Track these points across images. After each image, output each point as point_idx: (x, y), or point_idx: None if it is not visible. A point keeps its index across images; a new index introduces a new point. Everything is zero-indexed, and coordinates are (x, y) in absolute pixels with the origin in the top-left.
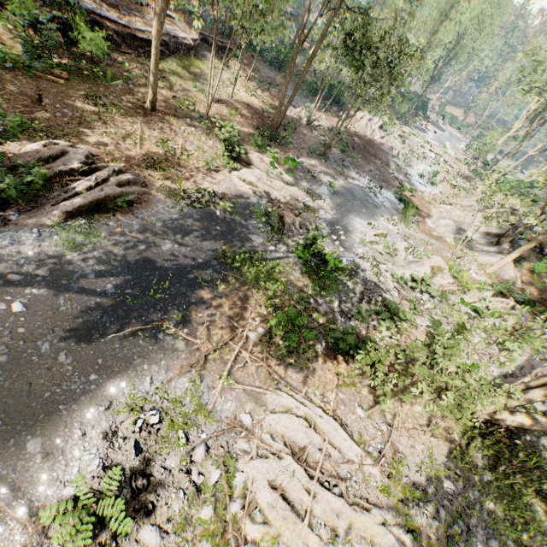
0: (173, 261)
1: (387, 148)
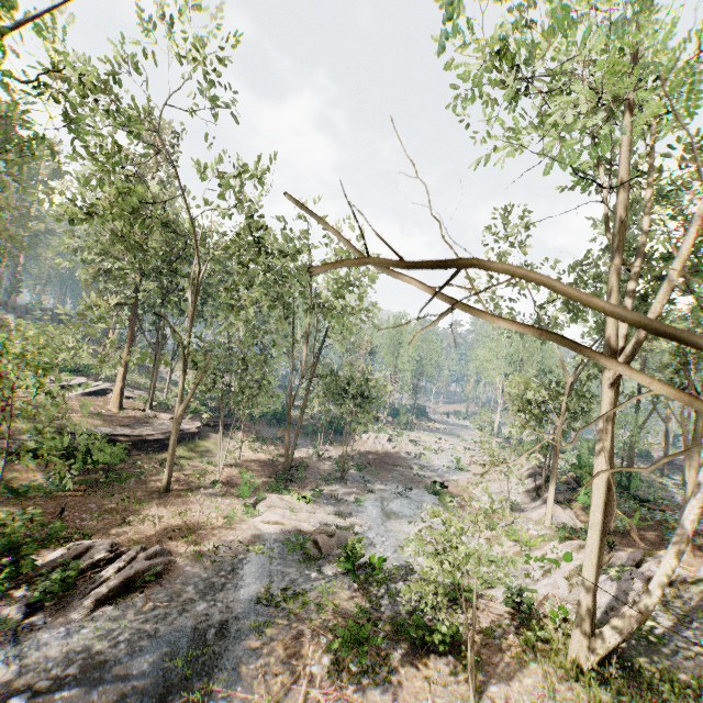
0: (211, 618)
1: (403, 454)
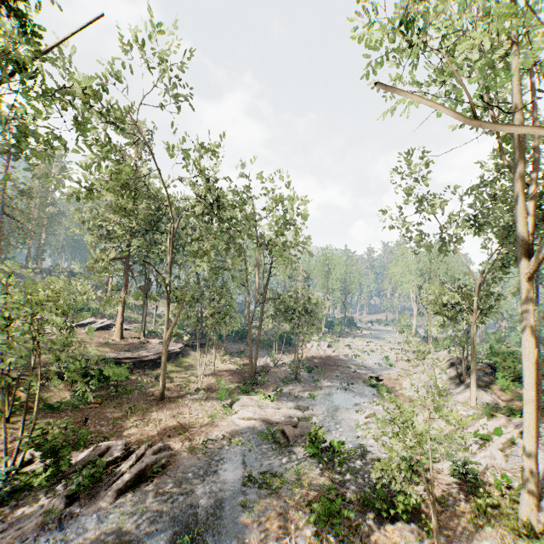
0: (209, 500)
1: (341, 356)
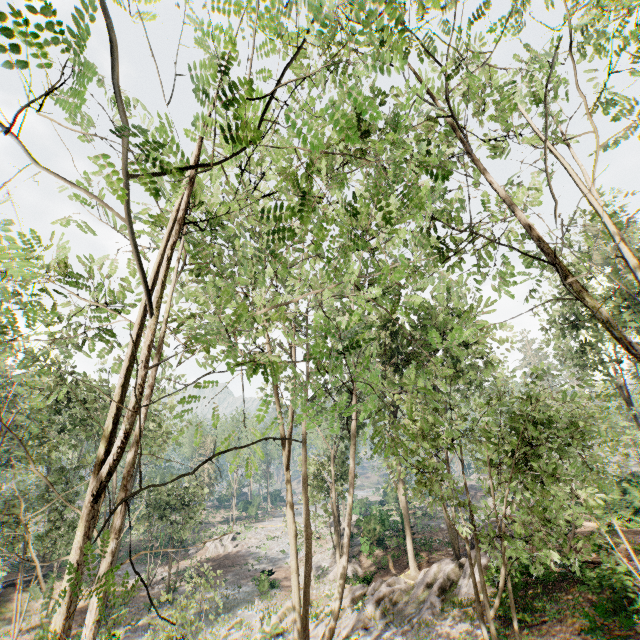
0: None
1: (244, 550)
